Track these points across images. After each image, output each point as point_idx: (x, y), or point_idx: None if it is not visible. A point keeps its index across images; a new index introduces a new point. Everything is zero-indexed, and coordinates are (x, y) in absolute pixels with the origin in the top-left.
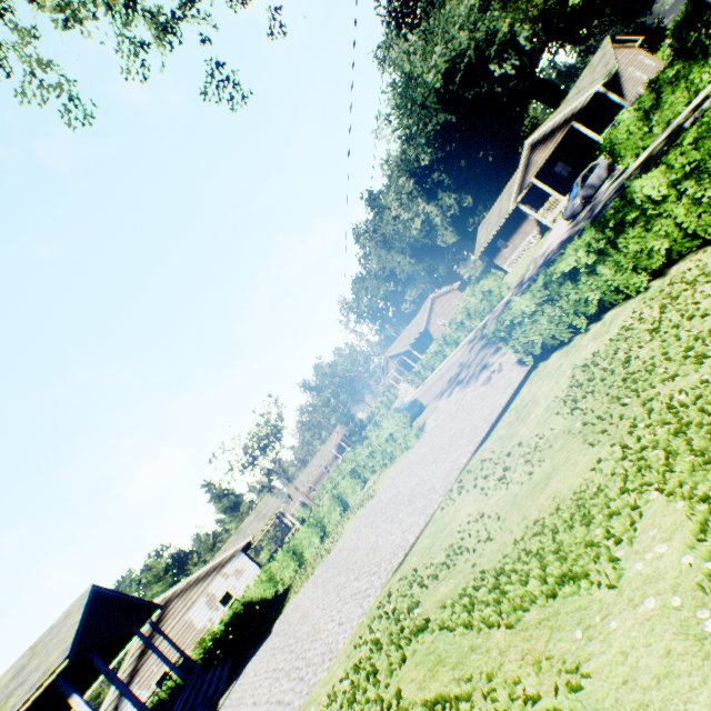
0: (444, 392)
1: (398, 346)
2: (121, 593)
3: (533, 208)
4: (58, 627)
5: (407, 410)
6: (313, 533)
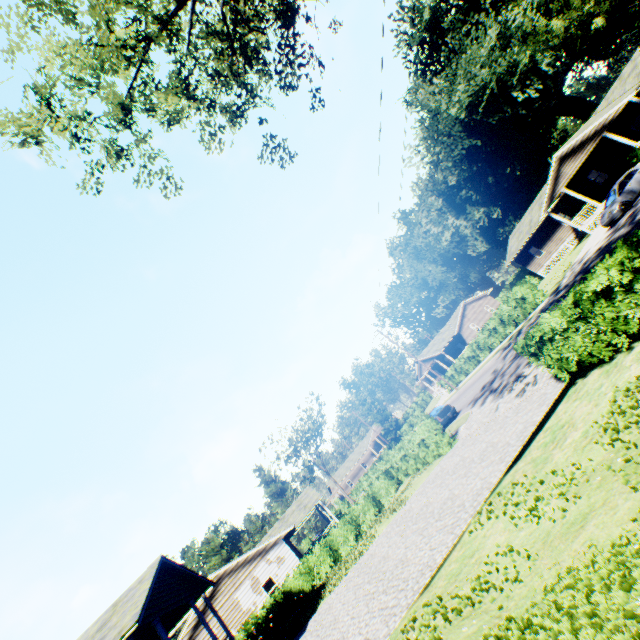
0: (477, 400)
1: (430, 349)
2: (182, 566)
3: (567, 215)
4: (133, 590)
5: (439, 415)
6: (348, 531)
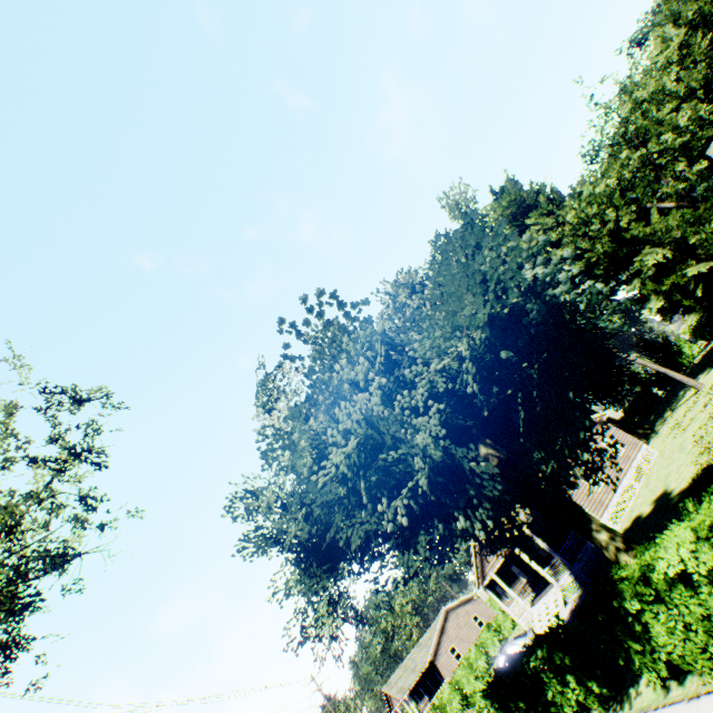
0: None
1: (398, 679)
2: None
3: (522, 570)
4: None
5: None
6: None
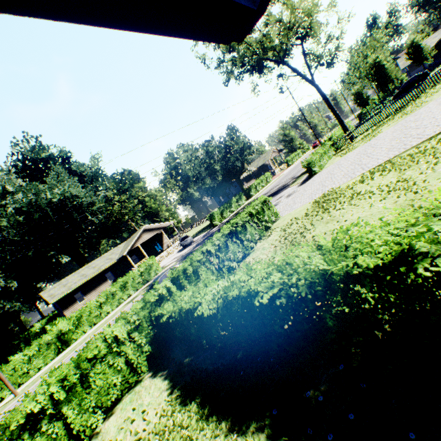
0: None
1: None
2: None
3: (114, 274)
4: None
5: None
6: None
